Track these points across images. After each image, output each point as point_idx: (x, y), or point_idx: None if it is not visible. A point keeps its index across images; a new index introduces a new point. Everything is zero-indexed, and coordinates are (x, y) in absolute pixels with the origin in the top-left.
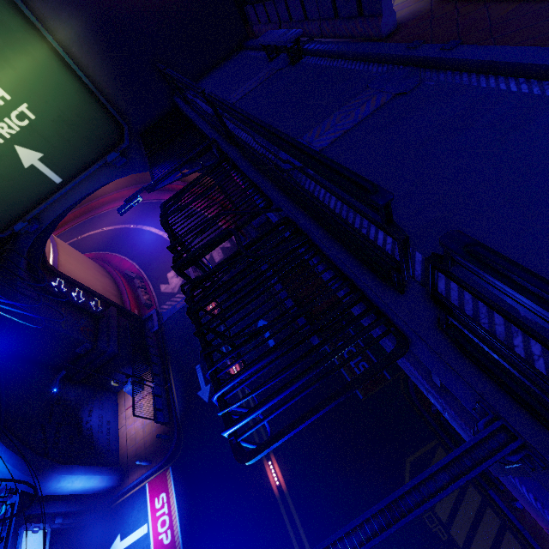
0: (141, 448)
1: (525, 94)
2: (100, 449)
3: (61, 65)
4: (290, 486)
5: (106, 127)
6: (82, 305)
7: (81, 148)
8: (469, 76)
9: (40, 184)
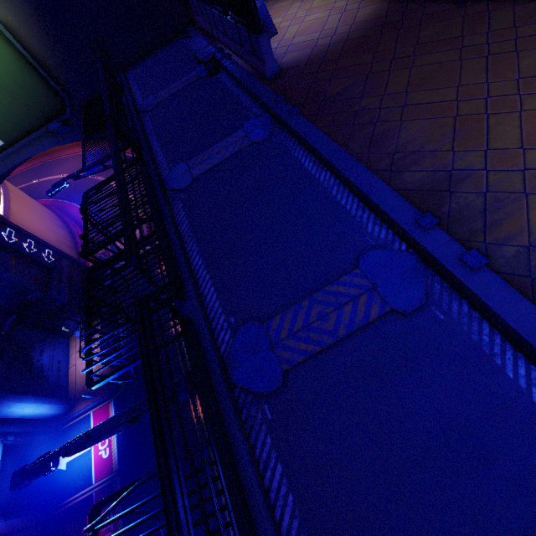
0: None
1: (308, 172)
2: (50, 384)
3: None
4: None
5: (47, 97)
6: (33, 256)
7: (22, 115)
8: (294, 143)
9: None
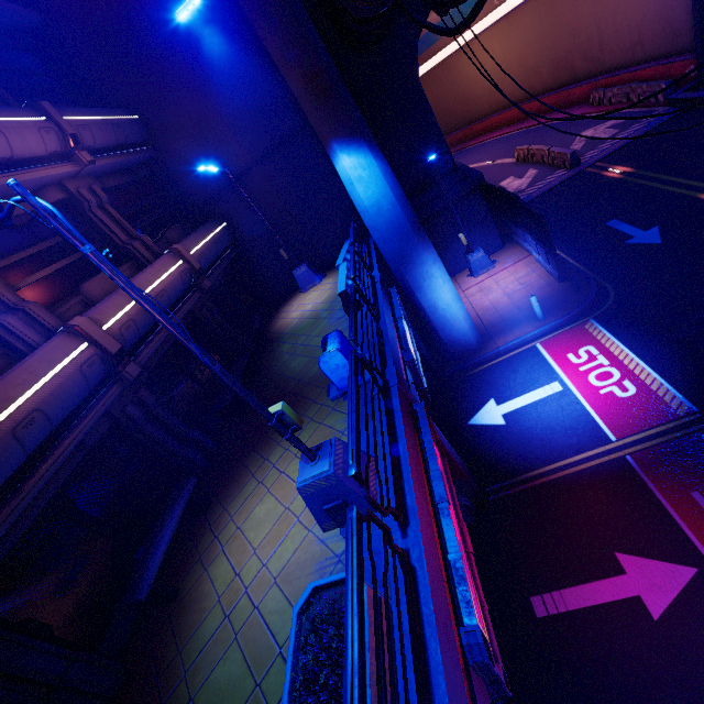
0: (511, 312)
1: None
2: None
3: None
4: None
5: None
6: None
7: None
8: None
9: None
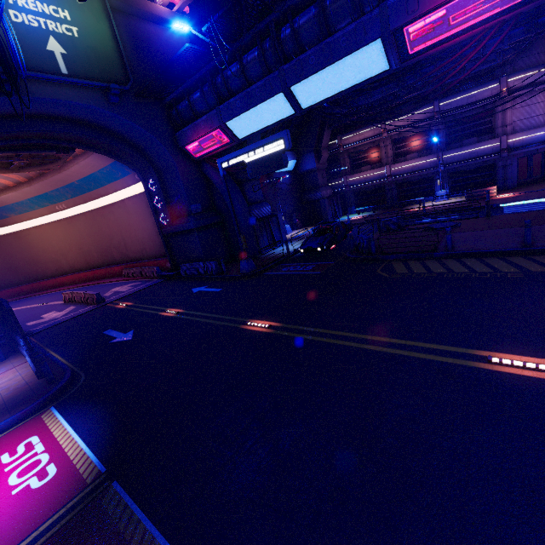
0: None
1: None
2: None
3: (111, 34)
4: (285, 321)
5: (119, 73)
6: None
7: (95, 70)
8: None
9: (49, 64)
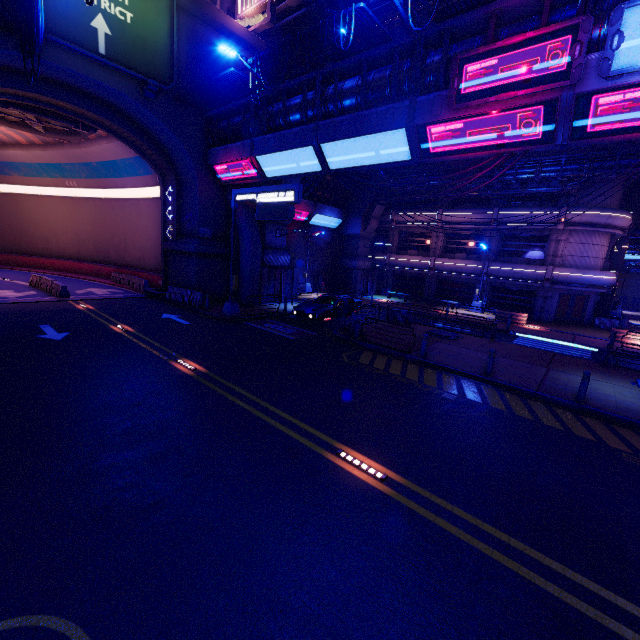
0: None
1: None
2: None
3: (168, 31)
4: (213, 369)
5: (163, 71)
6: None
7: (138, 60)
8: None
9: (88, 39)
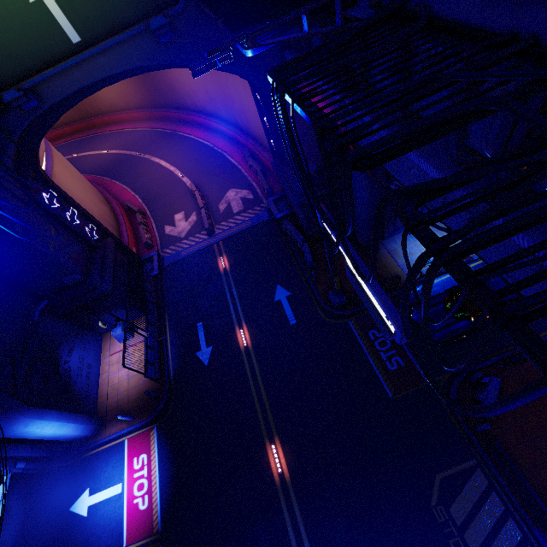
0: (123, 400)
1: None
2: (77, 394)
3: None
4: (294, 476)
5: None
6: (76, 229)
7: None
8: None
9: (49, 36)
